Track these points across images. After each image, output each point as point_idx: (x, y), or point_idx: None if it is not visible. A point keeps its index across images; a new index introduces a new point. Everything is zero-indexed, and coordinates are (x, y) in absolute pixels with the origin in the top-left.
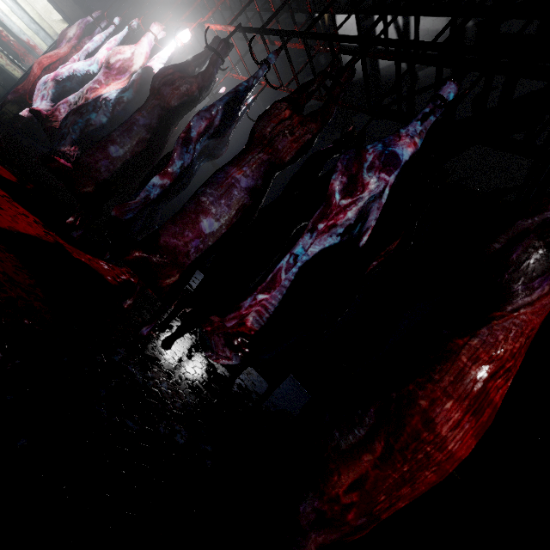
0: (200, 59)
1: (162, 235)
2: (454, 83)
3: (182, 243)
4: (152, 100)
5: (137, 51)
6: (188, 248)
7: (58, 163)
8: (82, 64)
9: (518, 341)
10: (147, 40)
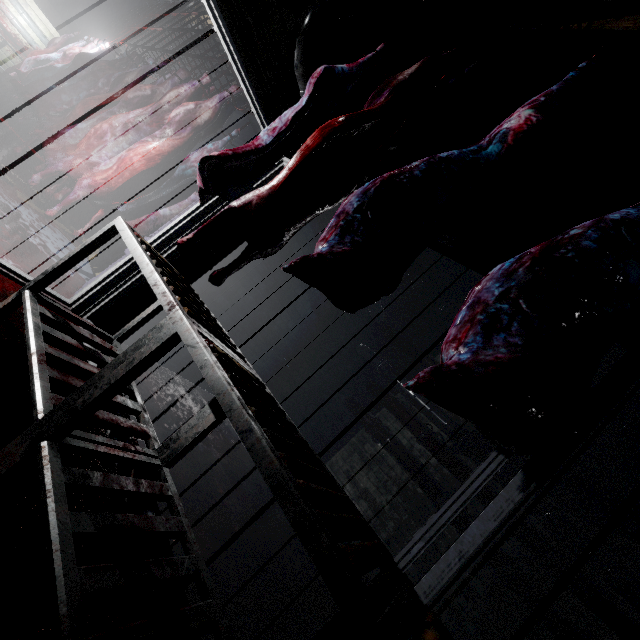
0: (103, 54)
1: (45, 97)
2: (152, 59)
3: (52, 100)
4: (72, 66)
5: (83, 51)
6: (54, 103)
7: (17, 82)
8: (55, 55)
9: (103, 97)
10: (91, 47)
